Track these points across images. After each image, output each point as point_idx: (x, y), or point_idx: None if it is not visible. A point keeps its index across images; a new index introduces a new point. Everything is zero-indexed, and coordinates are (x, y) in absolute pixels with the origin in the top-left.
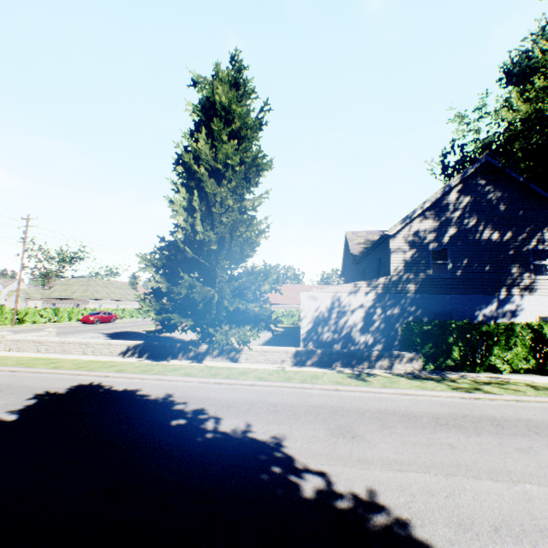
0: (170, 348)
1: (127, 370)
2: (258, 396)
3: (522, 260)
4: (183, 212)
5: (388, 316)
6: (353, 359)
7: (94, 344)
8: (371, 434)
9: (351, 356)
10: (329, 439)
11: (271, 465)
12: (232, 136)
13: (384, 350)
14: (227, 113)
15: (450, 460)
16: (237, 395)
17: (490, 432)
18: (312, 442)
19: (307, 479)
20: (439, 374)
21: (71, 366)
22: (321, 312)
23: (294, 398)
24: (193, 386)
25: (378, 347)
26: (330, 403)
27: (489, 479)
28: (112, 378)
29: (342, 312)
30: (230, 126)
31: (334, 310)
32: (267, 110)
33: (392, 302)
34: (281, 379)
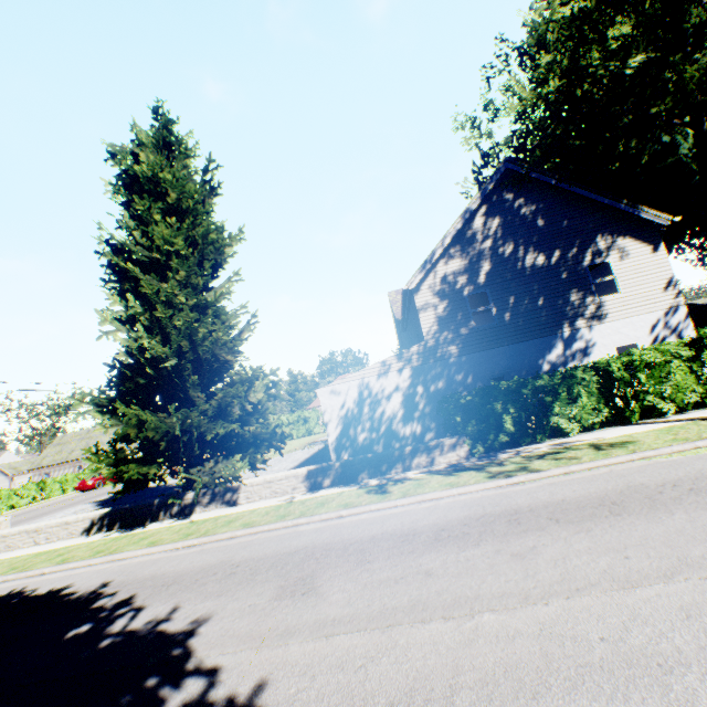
0: (147, 508)
1: (74, 557)
2: (226, 554)
3: (580, 282)
4: (120, 327)
5: (433, 393)
6: (382, 464)
7: (47, 528)
8: (332, 581)
9: (379, 461)
10: (268, 606)
11: (152, 675)
12: (173, 212)
13: (438, 438)
14: (156, 185)
15: (410, 598)
16: (199, 560)
17: (495, 536)
18: (242, 616)
19: (184, 688)
20: (490, 457)
21: (2, 569)
22: (349, 409)
23: (274, 545)
24: (150, 560)
25: (430, 435)
26: (316, 542)
27: (440, 620)
28: (47, 576)
29: (376, 403)
30: (166, 200)
31: (364, 402)
32: (215, 168)
33: (434, 374)
34: (273, 519)
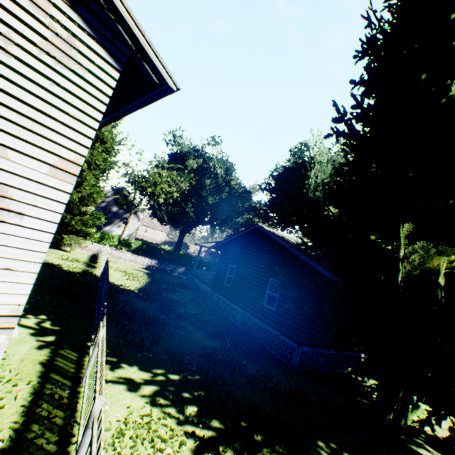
0: None
1: None
2: None
3: (121, 219)
4: None
5: None
6: None
7: None
8: None
9: None
10: None
11: None
12: None
13: None
14: None
15: None
16: None
17: None
18: None
19: None
20: None
21: None
22: None
23: None
24: None
25: None
26: None
27: None
28: None
29: None
30: None
31: None
32: None
33: None
34: None
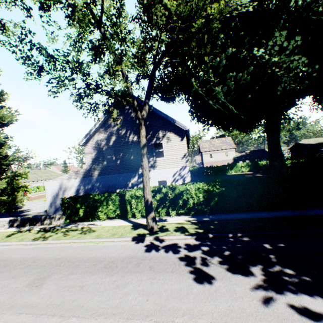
0: None
1: None
2: None
3: (150, 150)
4: None
5: (87, 189)
6: (34, 221)
7: None
8: None
9: (34, 220)
10: None
11: None
12: None
13: None
14: None
15: None
16: None
17: None
18: None
19: None
20: (67, 225)
21: None
22: (55, 192)
23: None
24: None
25: None
26: None
27: None
28: None
29: (65, 190)
30: None
31: (61, 189)
32: None
33: (88, 182)
34: None
